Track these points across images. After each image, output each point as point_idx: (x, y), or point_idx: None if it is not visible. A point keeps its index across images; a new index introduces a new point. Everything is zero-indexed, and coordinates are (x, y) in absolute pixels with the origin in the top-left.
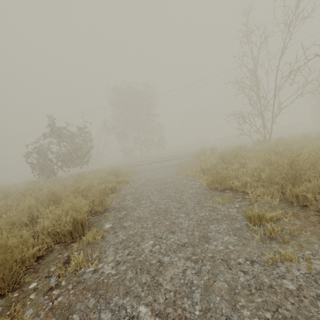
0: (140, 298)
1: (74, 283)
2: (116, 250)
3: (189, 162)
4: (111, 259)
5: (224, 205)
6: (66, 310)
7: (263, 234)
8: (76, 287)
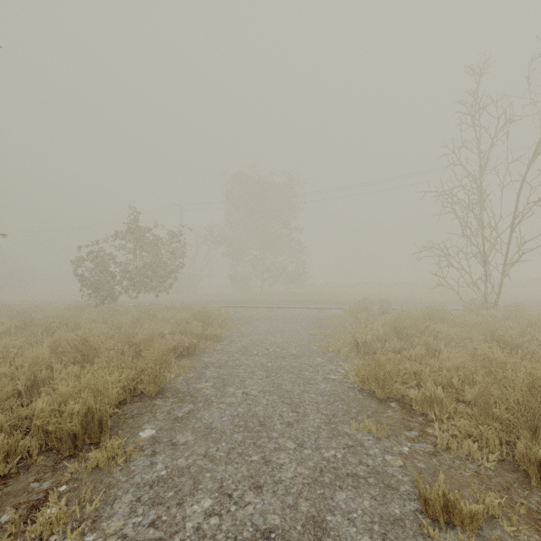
0: None
1: None
2: (136, 503)
3: (338, 320)
4: (116, 526)
5: (379, 440)
6: None
7: None
8: None
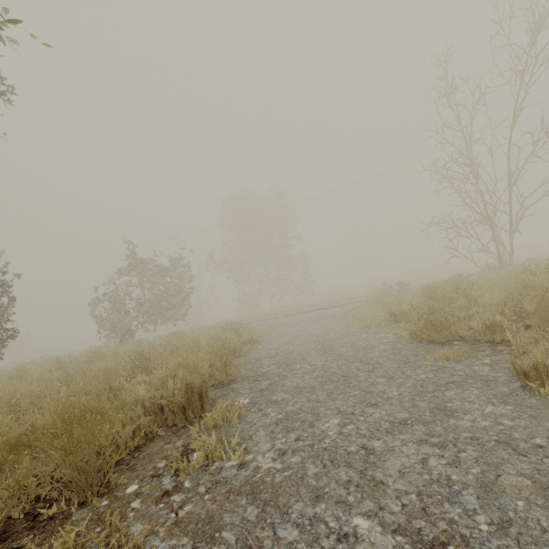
0: (349, 504)
1: (208, 484)
2: (272, 434)
3: (363, 309)
4: (267, 447)
5: (460, 362)
6: (205, 525)
7: None
8: (213, 490)
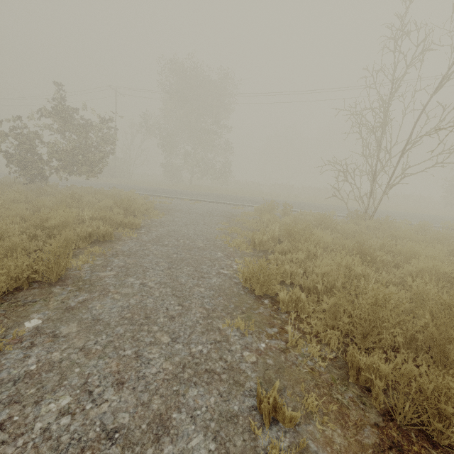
0: None
1: None
2: None
3: (247, 217)
4: None
5: (244, 337)
6: None
7: (265, 453)
8: None
